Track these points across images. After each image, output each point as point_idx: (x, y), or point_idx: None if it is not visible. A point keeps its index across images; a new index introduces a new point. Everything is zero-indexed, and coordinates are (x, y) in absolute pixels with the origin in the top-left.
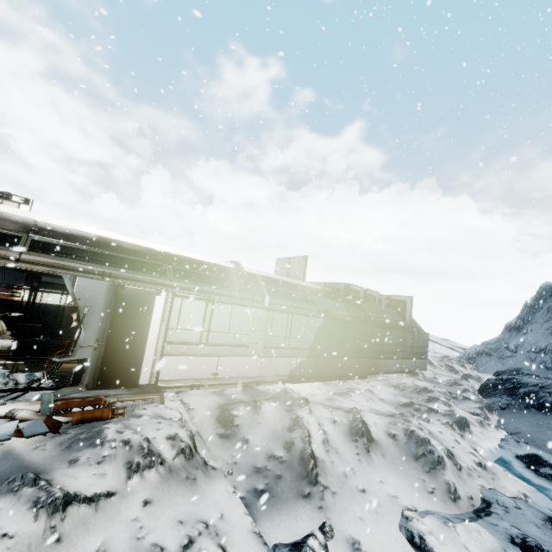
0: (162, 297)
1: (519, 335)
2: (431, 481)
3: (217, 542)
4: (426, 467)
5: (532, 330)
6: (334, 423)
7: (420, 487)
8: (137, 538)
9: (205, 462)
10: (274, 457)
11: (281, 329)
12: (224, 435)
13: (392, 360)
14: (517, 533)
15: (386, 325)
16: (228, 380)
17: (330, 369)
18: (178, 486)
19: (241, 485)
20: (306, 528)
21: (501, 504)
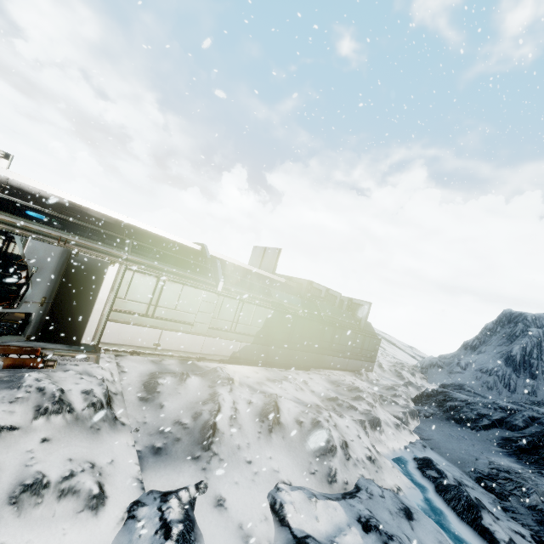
0: (115, 268)
1: (473, 354)
2: (317, 464)
3: (98, 479)
4: (318, 452)
5: (485, 352)
6: (249, 404)
7: (305, 468)
8: (26, 465)
9: (115, 418)
10: (180, 423)
11: (229, 314)
12: (144, 399)
13: (339, 358)
14: (366, 514)
15: (339, 325)
16: (169, 352)
17: (274, 357)
18: (81, 432)
19: (142, 441)
20: (184, 482)
21: (369, 492)
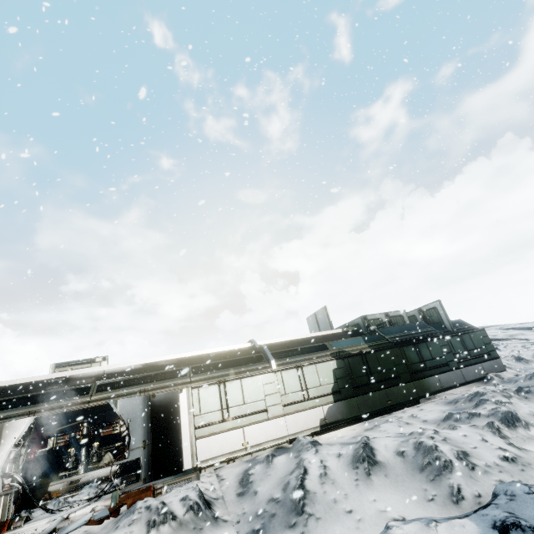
0: (184, 393)
1: None
2: (434, 489)
3: None
4: (431, 475)
5: None
6: (338, 457)
7: (419, 497)
8: None
9: (215, 516)
10: (272, 499)
11: (295, 384)
12: (241, 493)
13: (446, 374)
14: (502, 516)
15: (419, 340)
16: (259, 447)
17: (366, 406)
18: None
19: (243, 529)
20: None
21: (508, 494)
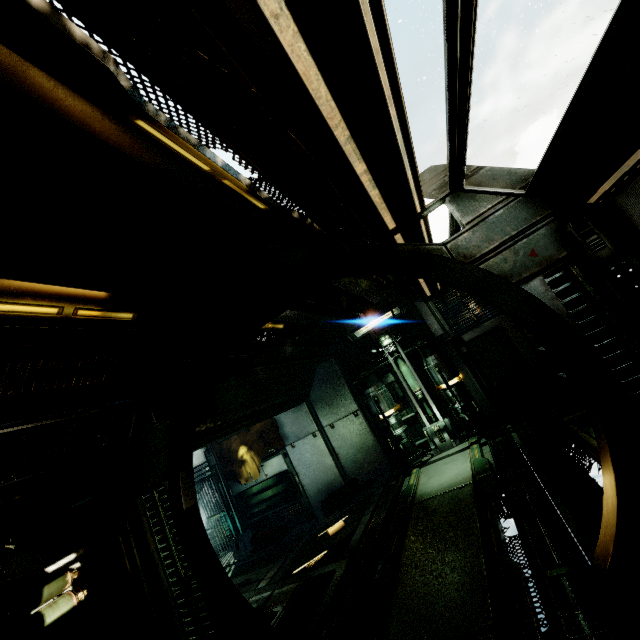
0: None
1: None
2: None
3: None
4: None
5: None
6: None
7: None
8: None
9: None
10: None
11: None
12: None
13: None
14: None
15: None
16: None
17: None
18: None
19: None
20: None
21: None
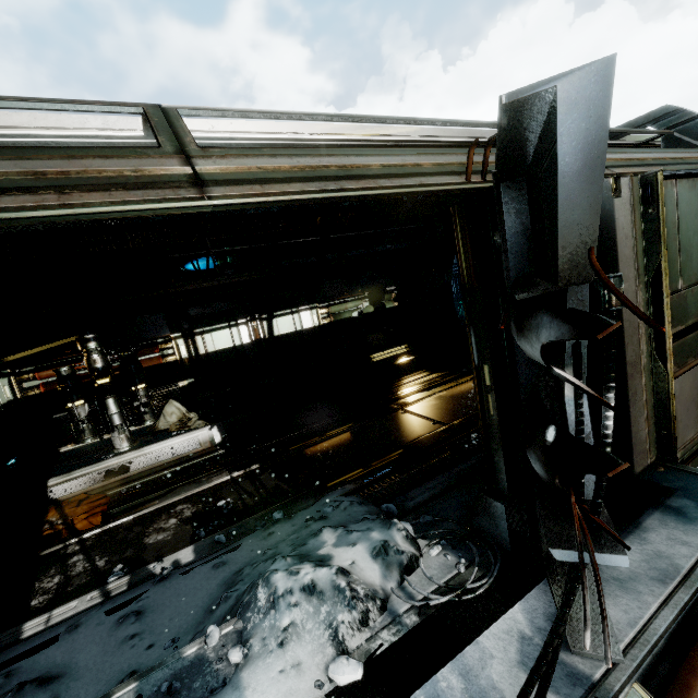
0: (622, 201)
1: None
2: None
3: None
4: None
5: None
6: None
7: None
8: None
9: None
10: None
11: None
12: None
13: None
14: None
15: None
16: None
17: None
18: None
19: None
20: None
21: None
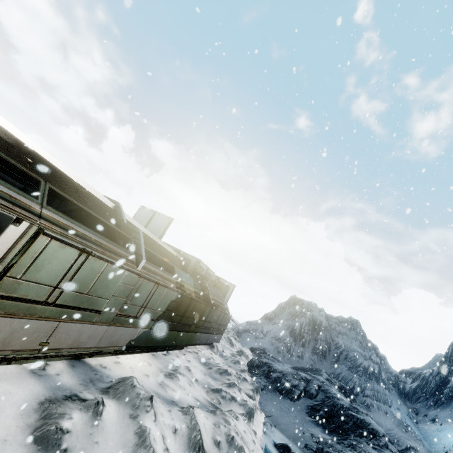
0: (19, 229)
1: (270, 324)
2: None
3: None
4: None
5: (278, 323)
6: (175, 434)
7: None
8: None
9: None
10: None
11: (142, 298)
12: None
13: (205, 334)
14: None
15: (213, 305)
16: (57, 352)
17: (162, 340)
18: None
19: None
20: None
21: None
